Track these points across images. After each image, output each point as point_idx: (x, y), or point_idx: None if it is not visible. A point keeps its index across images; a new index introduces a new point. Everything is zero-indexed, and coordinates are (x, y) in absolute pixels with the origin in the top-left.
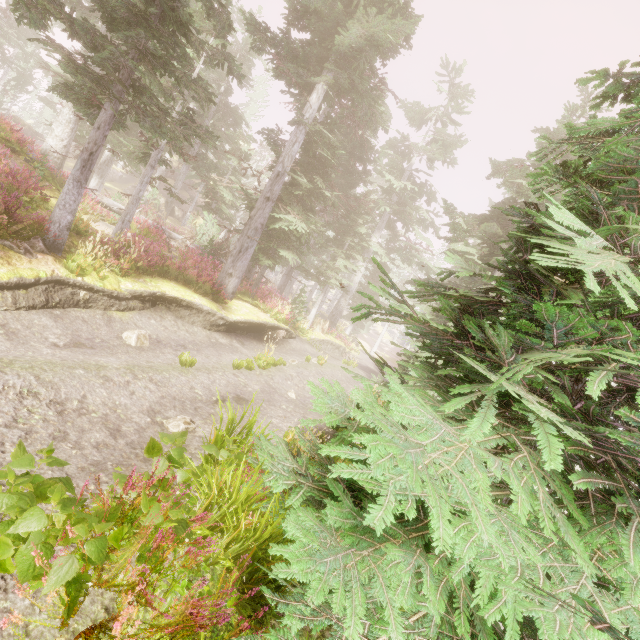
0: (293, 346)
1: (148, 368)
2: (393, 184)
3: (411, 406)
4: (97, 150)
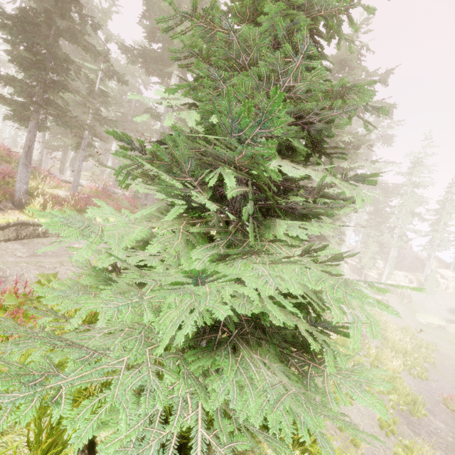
0: None
1: None
2: None
3: (105, 210)
4: (32, 144)
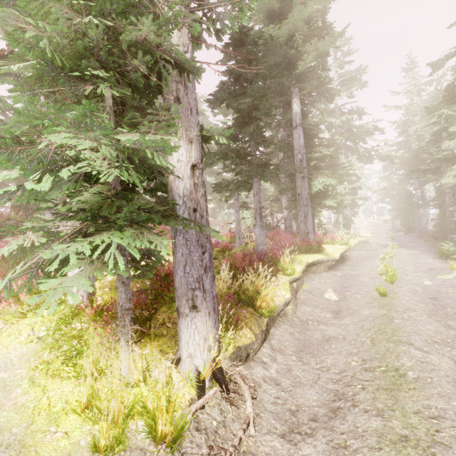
0: (354, 256)
1: (385, 306)
2: (330, 123)
3: None
4: (261, 205)
